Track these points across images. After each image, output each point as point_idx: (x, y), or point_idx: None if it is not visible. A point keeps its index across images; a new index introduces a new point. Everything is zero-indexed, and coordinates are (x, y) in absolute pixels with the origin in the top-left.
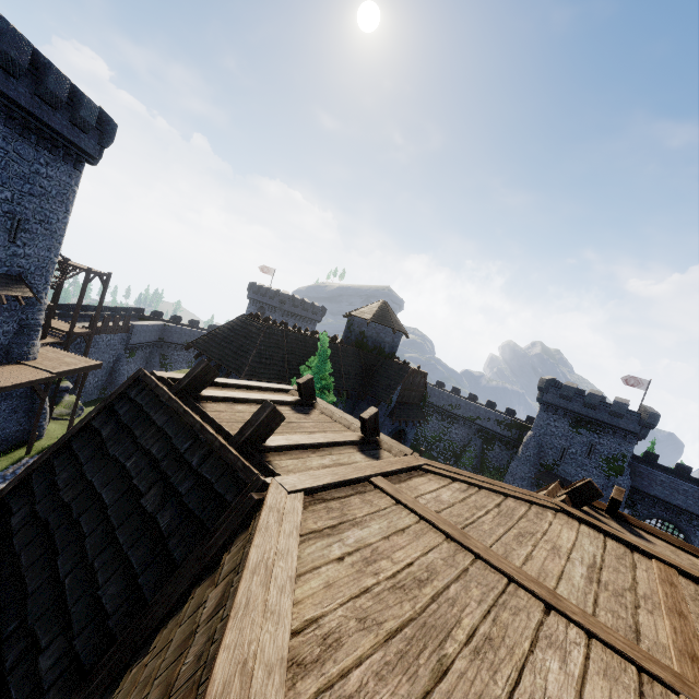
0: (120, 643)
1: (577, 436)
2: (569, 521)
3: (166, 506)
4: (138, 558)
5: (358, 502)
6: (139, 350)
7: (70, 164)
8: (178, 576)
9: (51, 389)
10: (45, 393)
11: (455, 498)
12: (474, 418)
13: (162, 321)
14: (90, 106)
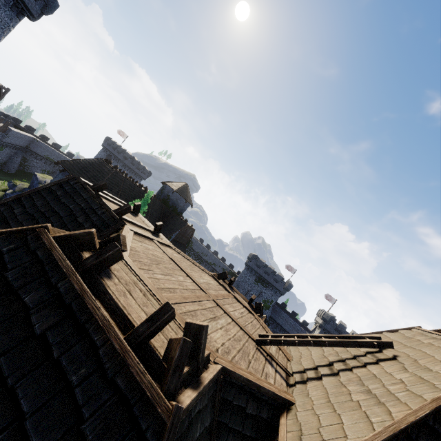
0: None
1: (256, 286)
2: (212, 279)
3: (87, 222)
4: None
5: (148, 242)
6: (7, 147)
7: (14, 12)
8: None
9: None
10: None
11: (178, 257)
12: (212, 264)
13: (32, 135)
14: None
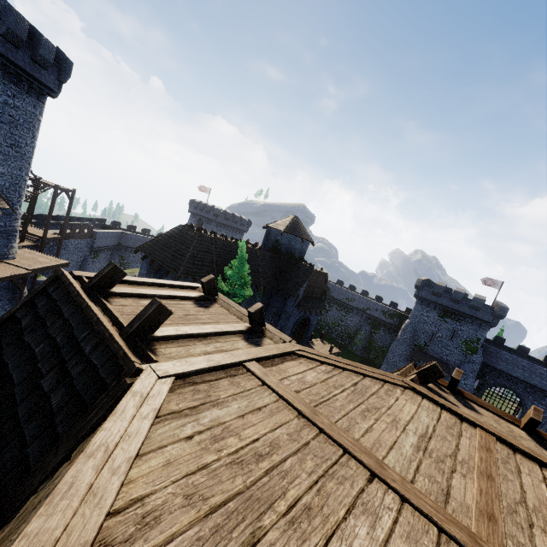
0: (3, 504)
1: (443, 324)
2: (414, 396)
3: (60, 386)
4: (30, 431)
5: (226, 385)
6: (101, 252)
7: (34, 96)
8: (57, 448)
9: (31, 282)
10: (23, 286)
11: (318, 379)
12: (365, 309)
13: (120, 229)
14: (47, 45)
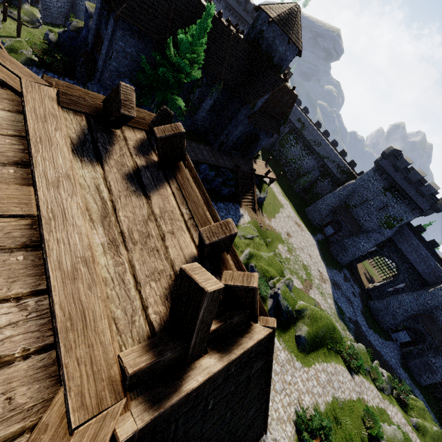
0: None
1: (382, 196)
2: None
3: None
4: None
5: None
6: None
7: None
8: None
9: None
10: None
11: None
12: (324, 157)
13: None
14: None
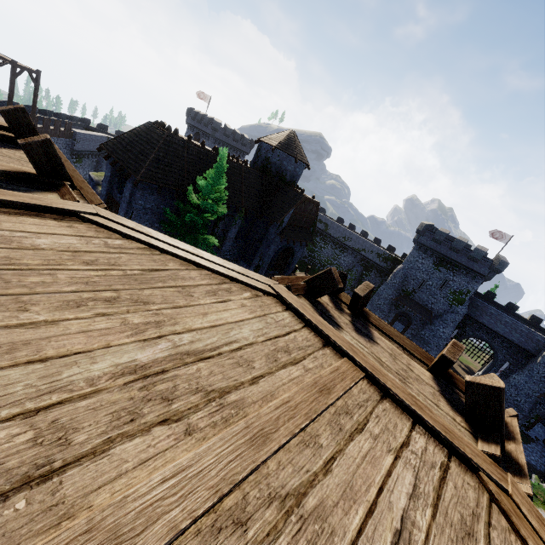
0: None
1: (436, 272)
2: (270, 305)
3: None
4: None
5: None
6: (85, 157)
7: None
8: None
9: None
10: None
11: (67, 247)
12: (360, 250)
13: (107, 134)
14: None
